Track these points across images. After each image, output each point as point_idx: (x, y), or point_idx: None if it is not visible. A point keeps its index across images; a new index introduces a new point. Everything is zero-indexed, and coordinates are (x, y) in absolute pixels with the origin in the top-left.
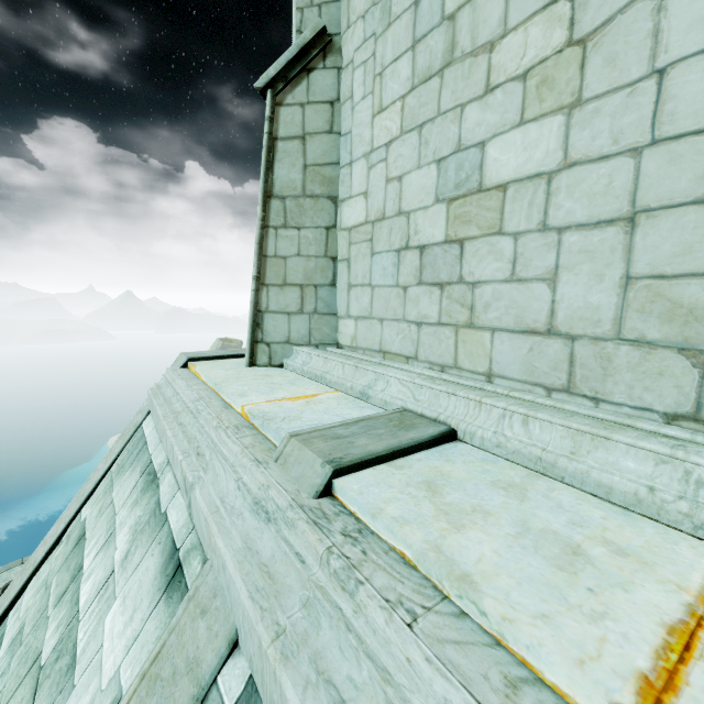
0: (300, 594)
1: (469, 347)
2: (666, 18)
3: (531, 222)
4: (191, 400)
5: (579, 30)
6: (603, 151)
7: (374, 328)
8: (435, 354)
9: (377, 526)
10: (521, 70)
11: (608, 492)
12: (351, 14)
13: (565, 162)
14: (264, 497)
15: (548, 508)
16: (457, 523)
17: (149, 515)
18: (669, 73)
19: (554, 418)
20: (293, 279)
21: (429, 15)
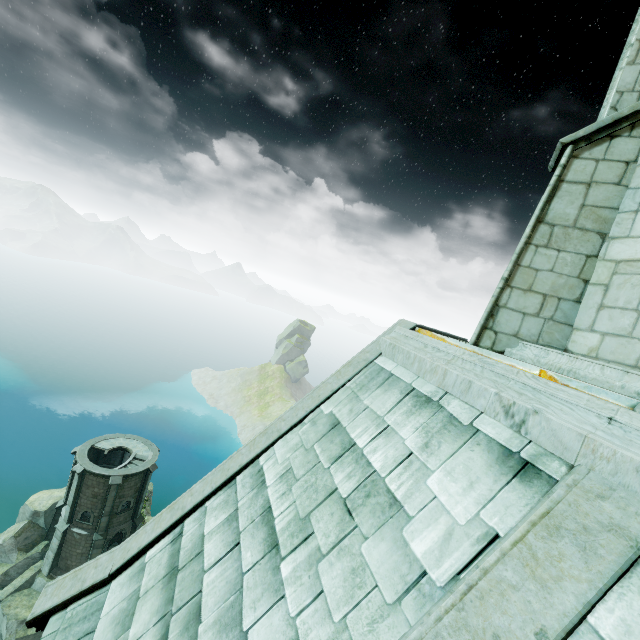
0: None
1: None
2: None
3: None
4: (468, 354)
5: None
6: None
7: (632, 346)
8: None
9: None
10: None
11: None
12: None
13: None
14: None
15: None
16: None
17: (441, 423)
18: None
19: None
20: (538, 288)
21: None
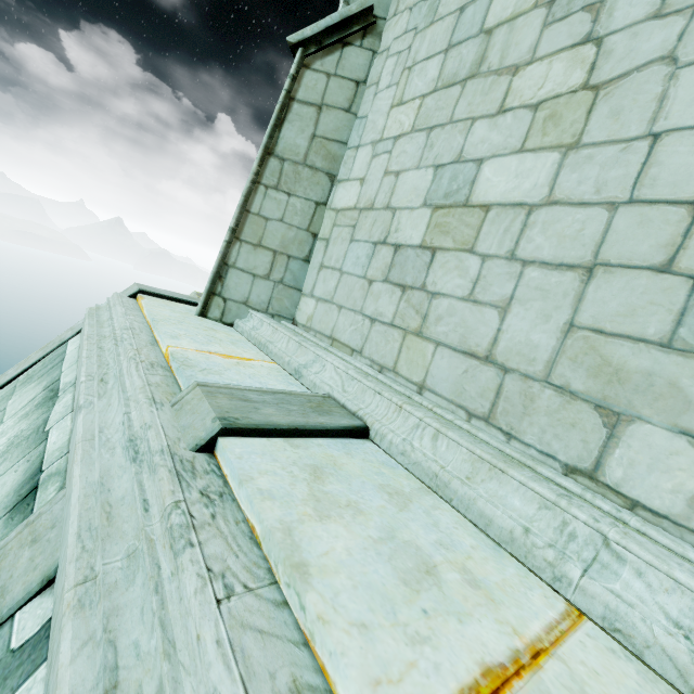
0: (130, 543)
1: (411, 354)
2: (675, 86)
3: (502, 248)
4: (121, 328)
5: (597, 76)
6: (584, 197)
7: (331, 313)
8: (378, 353)
9: (241, 494)
10: (536, 100)
11: (488, 524)
12: (401, 3)
13: (549, 199)
14: (142, 437)
15: (423, 523)
16: (323, 512)
17: (32, 430)
18: (663, 139)
19: (462, 440)
20: (268, 243)
21: (470, 24)
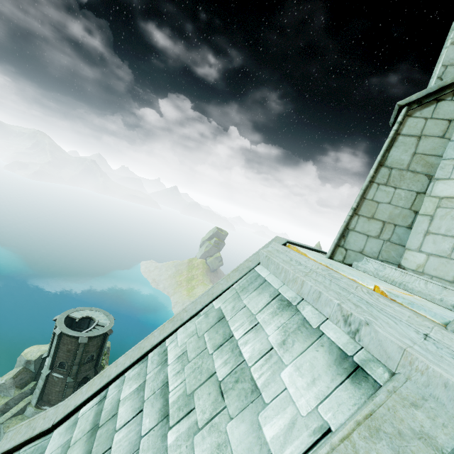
0: None
1: None
2: None
3: None
4: (321, 269)
5: None
6: None
7: (450, 265)
8: None
9: None
10: None
11: None
12: None
13: None
14: None
15: None
16: None
17: (296, 325)
18: None
19: None
20: (379, 216)
21: None
